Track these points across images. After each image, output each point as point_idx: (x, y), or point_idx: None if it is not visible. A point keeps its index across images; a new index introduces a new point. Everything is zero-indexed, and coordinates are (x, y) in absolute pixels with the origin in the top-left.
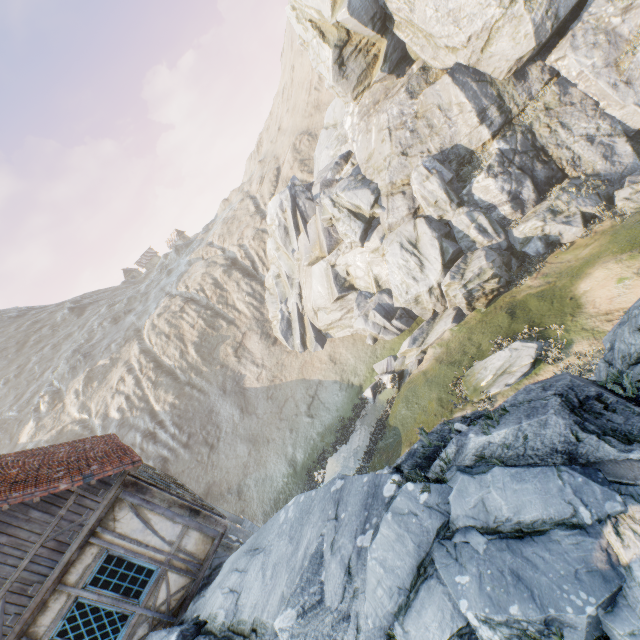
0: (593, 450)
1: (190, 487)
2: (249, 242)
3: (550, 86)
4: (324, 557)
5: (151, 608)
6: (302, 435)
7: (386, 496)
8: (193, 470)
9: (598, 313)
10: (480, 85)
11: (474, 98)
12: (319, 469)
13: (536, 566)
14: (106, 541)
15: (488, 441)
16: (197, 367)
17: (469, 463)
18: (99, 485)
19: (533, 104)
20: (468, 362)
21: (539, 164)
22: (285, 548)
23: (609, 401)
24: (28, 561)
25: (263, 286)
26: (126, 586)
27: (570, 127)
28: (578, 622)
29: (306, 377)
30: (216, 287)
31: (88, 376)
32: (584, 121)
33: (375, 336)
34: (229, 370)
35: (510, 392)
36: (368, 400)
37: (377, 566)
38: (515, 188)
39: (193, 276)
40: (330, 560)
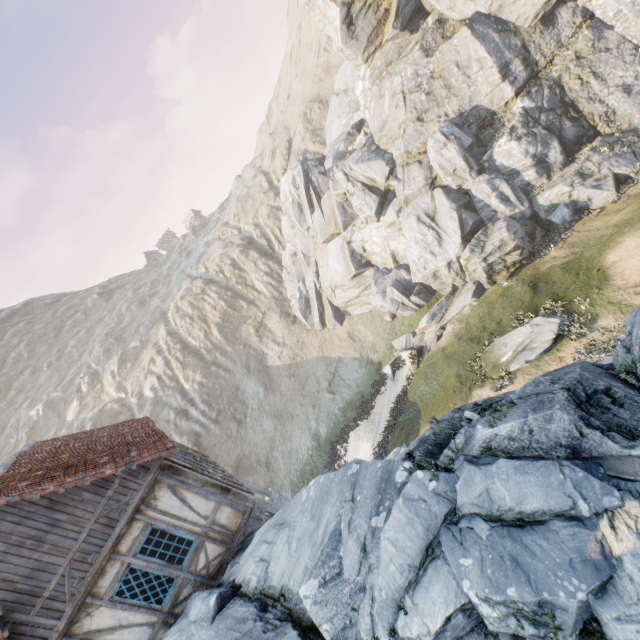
0: (596, 445)
1: (222, 459)
2: (264, 220)
3: (582, 31)
4: (342, 535)
5: (193, 572)
6: (324, 411)
7: (398, 481)
8: (224, 444)
9: (627, 285)
10: (502, 36)
11: (496, 51)
12: (342, 443)
13: (534, 553)
14: (150, 517)
15: (495, 433)
16: (221, 347)
17: (476, 453)
18: (139, 469)
19: (562, 53)
20: (488, 338)
21: (568, 122)
22: (307, 524)
23: (617, 395)
24: (86, 535)
25: (280, 265)
26: (170, 554)
27: (604, 77)
28: (569, 605)
29: (326, 355)
30: (234, 268)
31: (121, 358)
32: (621, 69)
33: (393, 312)
34: (252, 349)
35: (530, 369)
36: (387, 376)
37: (389, 545)
38: (540, 151)
39: (211, 257)
40: (347, 538)
